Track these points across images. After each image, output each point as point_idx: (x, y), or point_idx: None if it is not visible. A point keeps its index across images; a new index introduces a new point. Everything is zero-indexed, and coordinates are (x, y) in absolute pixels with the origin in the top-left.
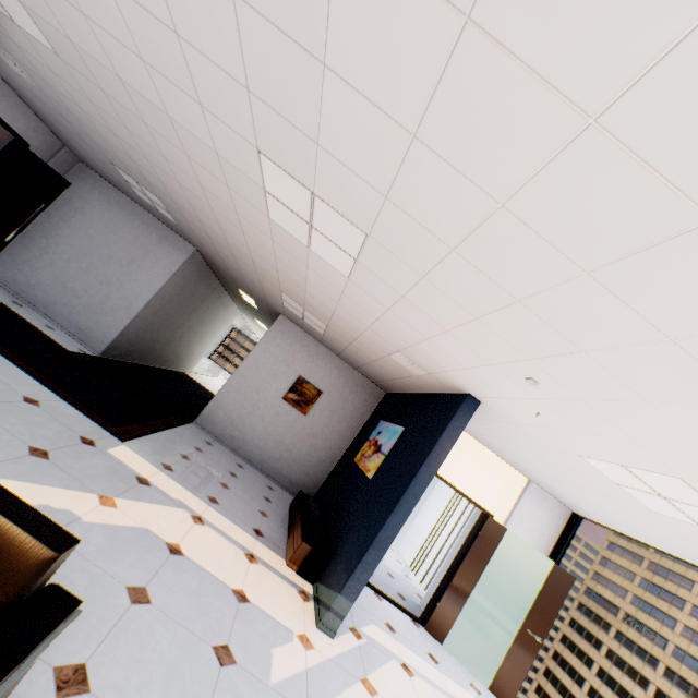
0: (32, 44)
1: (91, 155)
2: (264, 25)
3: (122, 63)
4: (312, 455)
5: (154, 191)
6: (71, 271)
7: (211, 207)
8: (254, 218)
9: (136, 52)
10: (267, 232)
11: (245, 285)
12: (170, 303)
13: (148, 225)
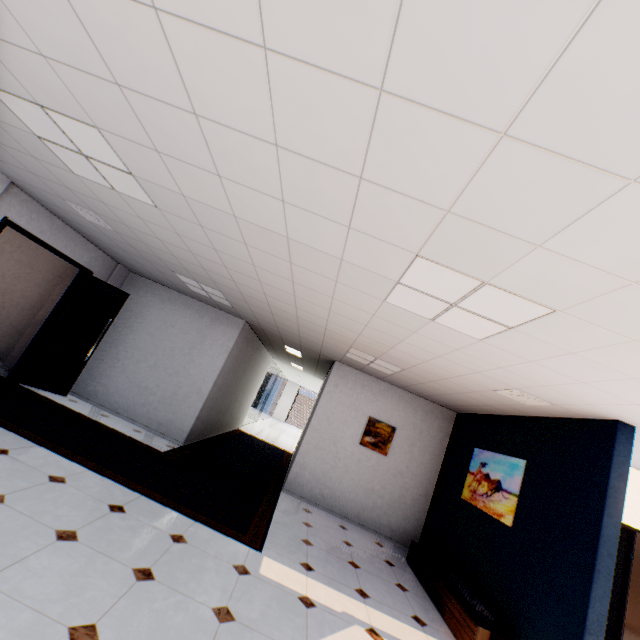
0: (126, 202)
1: (148, 267)
2: (538, 157)
3: (247, 206)
4: (404, 495)
5: (217, 287)
6: (142, 371)
7: (293, 295)
8: (358, 301)
9: (277, 196)
10: (370, 310)
11: (298, 342)
12: (229, 375)
13: (199, 311)
